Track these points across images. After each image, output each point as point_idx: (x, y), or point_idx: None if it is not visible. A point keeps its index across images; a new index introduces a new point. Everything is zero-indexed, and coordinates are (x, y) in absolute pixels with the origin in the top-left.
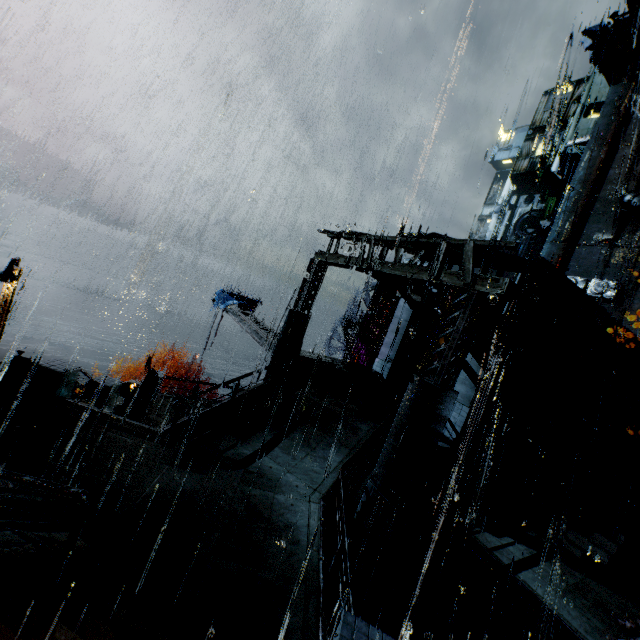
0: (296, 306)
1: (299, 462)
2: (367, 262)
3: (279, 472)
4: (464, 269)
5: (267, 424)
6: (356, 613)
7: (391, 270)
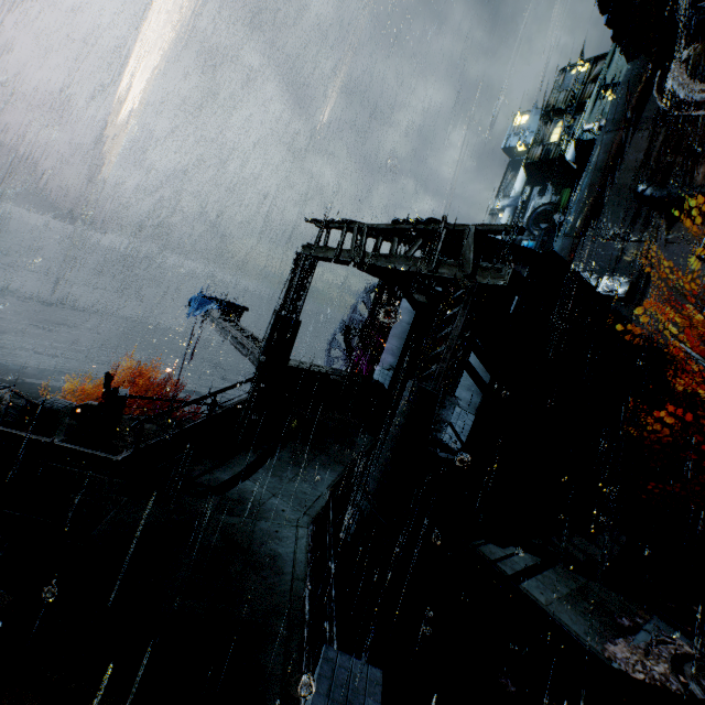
0: (282, 309)
1: (286, 484)
2: (359, 255)
3: (263, 496)
4: (464, 258)
5: (250, 444)
6: (339, 646)
7: (386, 263)
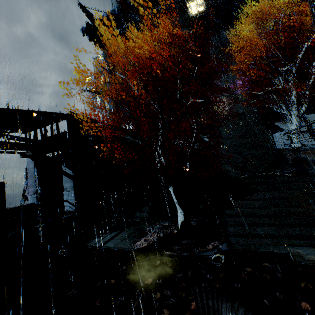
0: None
1: None
2: None
3: None
4: None
5: None
6: None
7: None
